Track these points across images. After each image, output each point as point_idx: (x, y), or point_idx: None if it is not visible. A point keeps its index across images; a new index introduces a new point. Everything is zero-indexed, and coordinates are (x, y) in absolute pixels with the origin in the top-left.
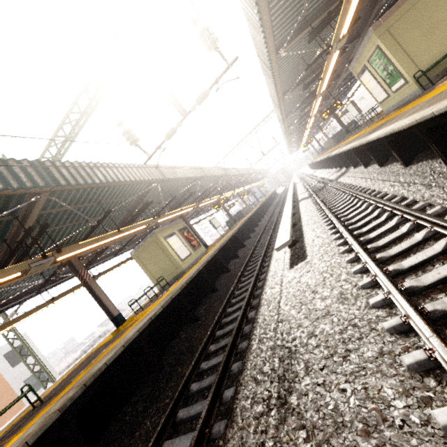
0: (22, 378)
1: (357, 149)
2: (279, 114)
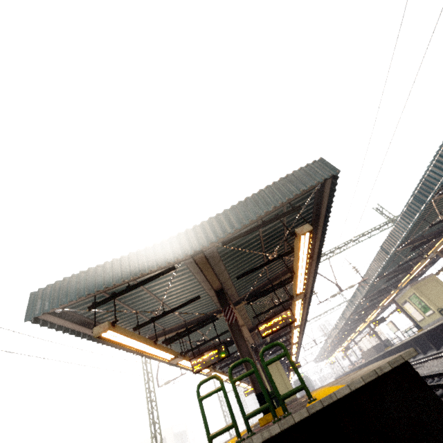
0: None
1: (417, 339)
2: (349, 311)
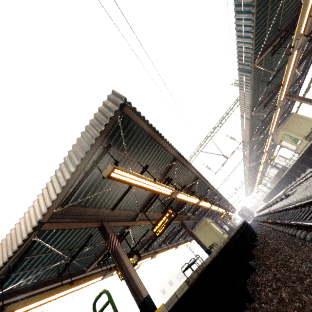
0: None
1: (295, 165)
2: (246, 163)
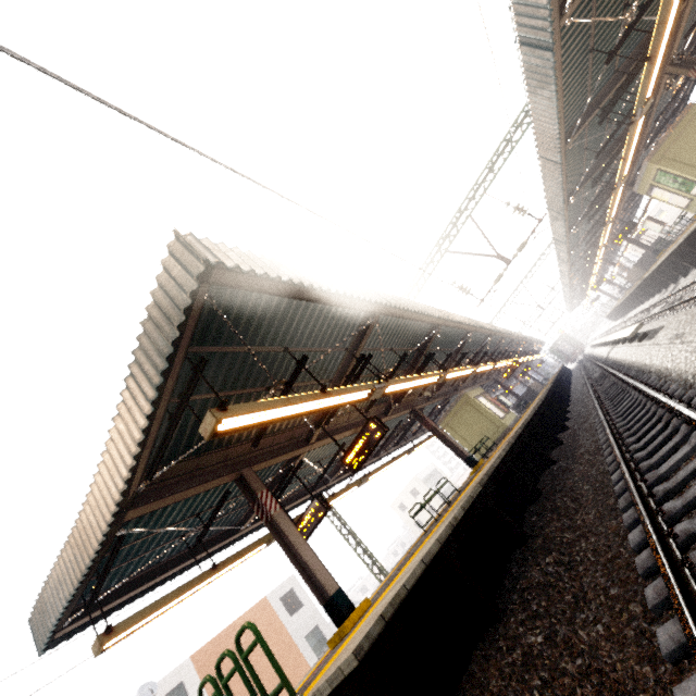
0: (302, 633)
1: (677, 253)
2: (562, 252)
